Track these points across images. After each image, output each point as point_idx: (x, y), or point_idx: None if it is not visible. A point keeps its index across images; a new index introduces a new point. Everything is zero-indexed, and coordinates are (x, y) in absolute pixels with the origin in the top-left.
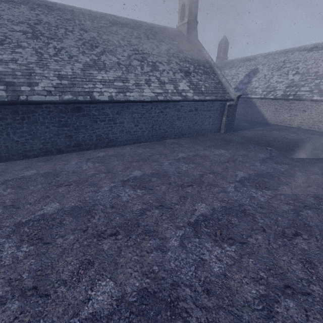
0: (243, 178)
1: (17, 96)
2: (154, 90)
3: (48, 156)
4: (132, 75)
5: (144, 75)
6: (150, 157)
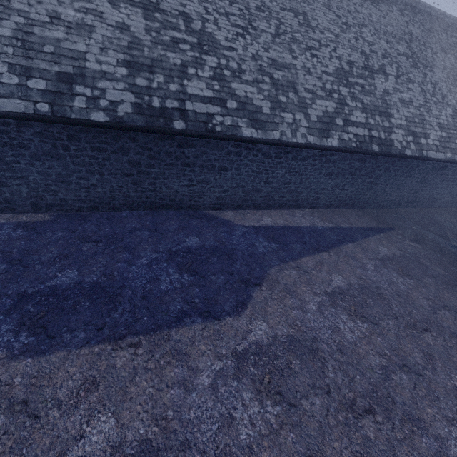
0: None
1: (421, 151)
2: None
3: (390, 208)
4: None
5: None
6: None
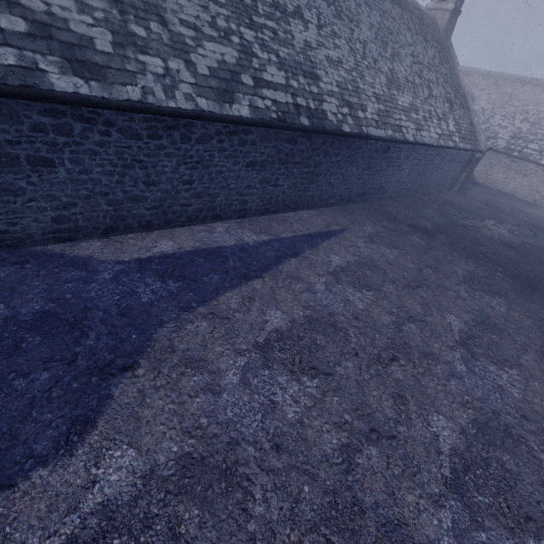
0: (543, 255)
1: (360, 127)
2: (435, 129)
3: (340, 206)
4: (419, 103)
5: (426, 103)
6: (442, 221)
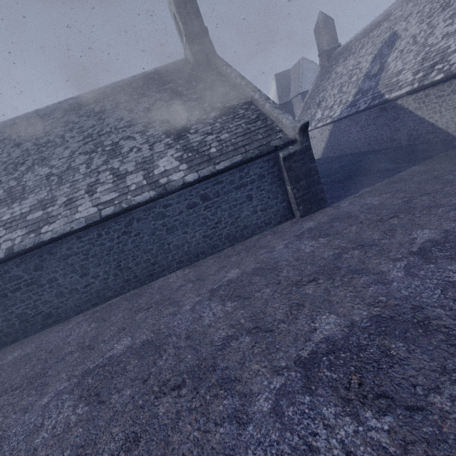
0: None
1: None
2: (99, 199)
3: None
4: (65, 188)
5: (88, 177)
6: (55, 365)
